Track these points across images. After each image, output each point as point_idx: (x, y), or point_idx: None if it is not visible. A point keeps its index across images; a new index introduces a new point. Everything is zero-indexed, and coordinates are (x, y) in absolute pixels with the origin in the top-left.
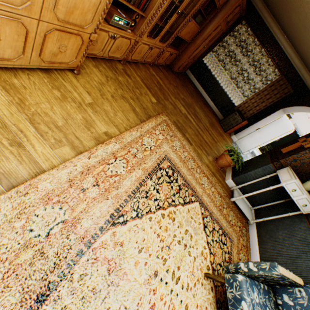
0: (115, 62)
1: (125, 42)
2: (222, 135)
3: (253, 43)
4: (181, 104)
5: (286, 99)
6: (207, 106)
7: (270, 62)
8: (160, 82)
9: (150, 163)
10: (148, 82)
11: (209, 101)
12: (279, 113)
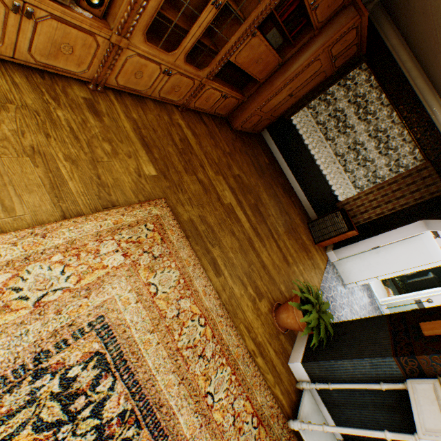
0: (69, 81)
1: (79, 39)
2: (308, 250)
3: (377, 102)
4: (228, 185)
5: (432, 202)
6: (290, 194)
7: (406, 135)
8: (191, 139)
9: (2, 356)
10: (155, 134)
11: (296, 187)
12: (418, 226)
